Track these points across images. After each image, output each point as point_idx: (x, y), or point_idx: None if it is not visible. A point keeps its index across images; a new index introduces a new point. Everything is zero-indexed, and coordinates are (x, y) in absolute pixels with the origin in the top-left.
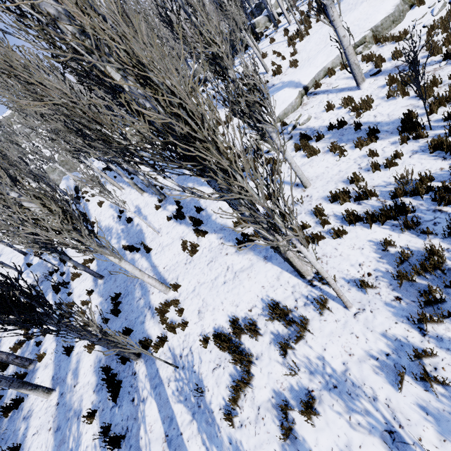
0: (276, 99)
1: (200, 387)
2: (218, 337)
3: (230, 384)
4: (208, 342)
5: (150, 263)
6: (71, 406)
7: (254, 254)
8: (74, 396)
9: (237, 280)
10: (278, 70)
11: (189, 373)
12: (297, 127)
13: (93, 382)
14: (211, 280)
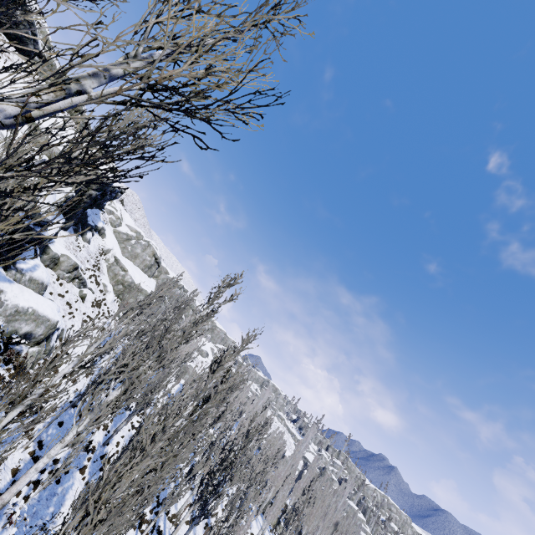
0: None
1: None
2: None
3: None
4: None
5: None
6: None
7: None
8: None
9: None
10: None
11: None
12: None
13: None
14: None
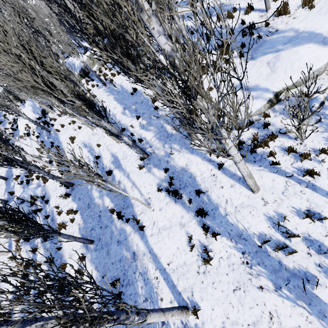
0: (296, 59)
1: None
2: None
3: None
4: None
5: (147, 247)
6: None
7: (312, 311)
8: None
9: None
10: (285, 10)
11: None
12: (326, 104)
13: None
14: (246, 323)
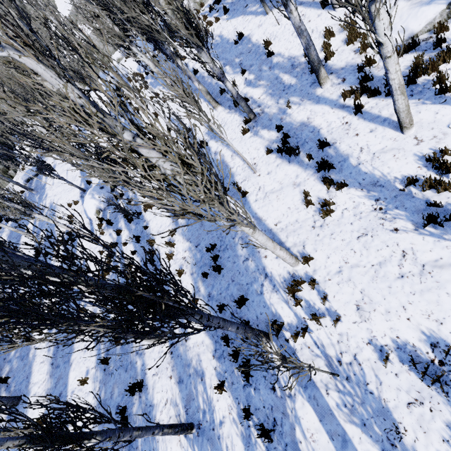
0: None
1: (387, 418)
2: (416, 364)
3: (450, 439)
4: (388, 359)
5: (250, 212)
6: (188, 362)
7: None
8: (189, 352)
9: (431, 280)
10: None
11: (362, 391)
12: None
13: (209, 345)
14: (370, 264)
